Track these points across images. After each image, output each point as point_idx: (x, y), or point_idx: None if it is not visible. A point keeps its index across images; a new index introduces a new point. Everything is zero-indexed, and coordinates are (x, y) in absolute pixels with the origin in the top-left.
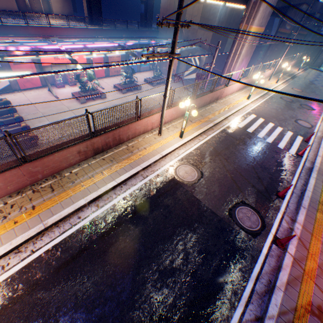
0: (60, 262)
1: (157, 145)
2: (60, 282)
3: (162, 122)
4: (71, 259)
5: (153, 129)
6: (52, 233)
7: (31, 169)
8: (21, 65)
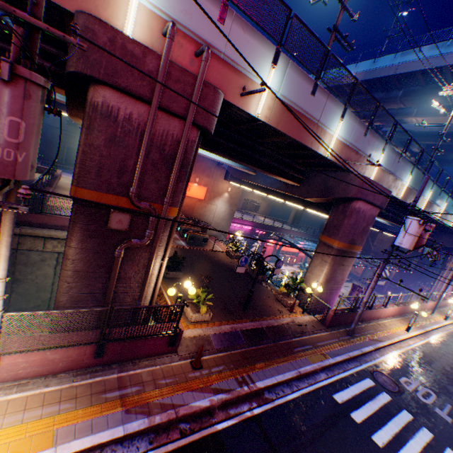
0: (441, 343)
1: (435, 318)
2: (449, 348)
3: (435, 307)
4: (445, 344)
5: (423, 310)
6: (427, 334)
7: (405, 307)
8: (268, 246)
